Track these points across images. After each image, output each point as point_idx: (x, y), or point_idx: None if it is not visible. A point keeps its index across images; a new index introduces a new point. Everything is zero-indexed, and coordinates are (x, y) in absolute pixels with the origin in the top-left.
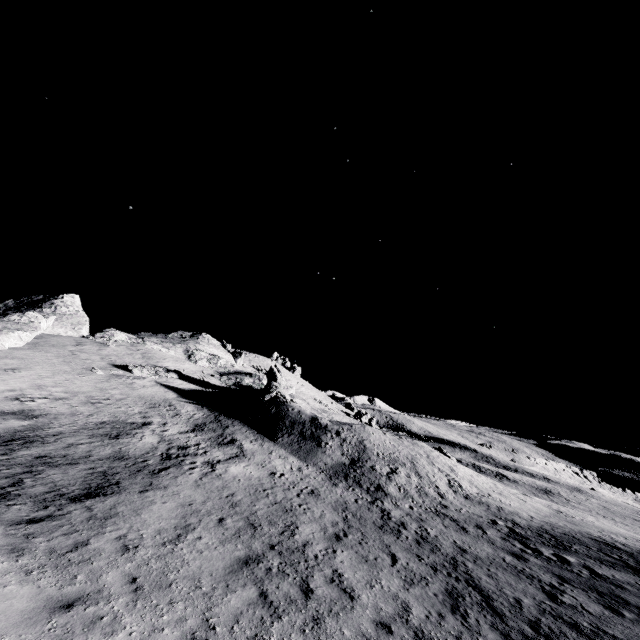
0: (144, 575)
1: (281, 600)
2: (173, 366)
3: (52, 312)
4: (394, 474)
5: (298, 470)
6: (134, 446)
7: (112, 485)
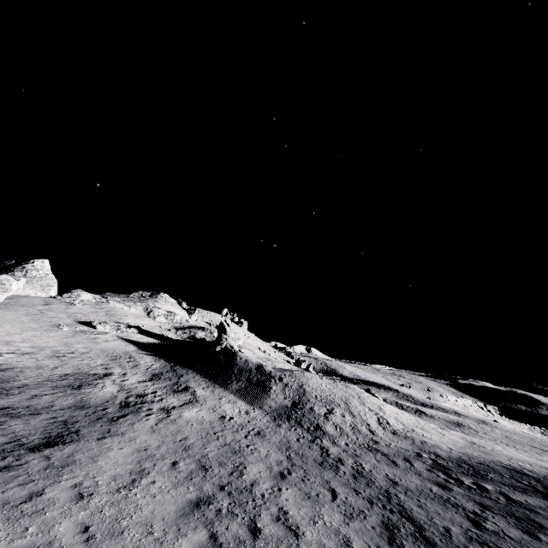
0: (97, 523)
1: (230, 541)
2: (134, 322)
3: (23, 275)
4: (331, 414)
5: (246, 413)
6: (95, 395)
7: (71, 433)
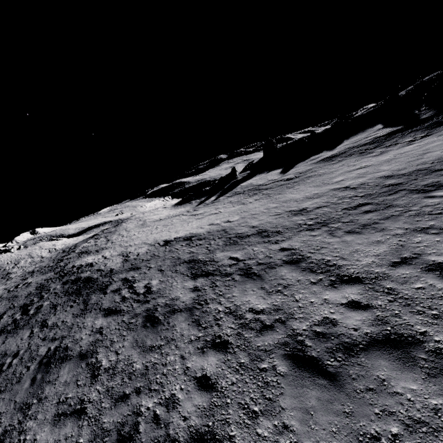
0: None
1: None
2: None
3: None
4: (17, 265)
5: None
6: None
7: None
